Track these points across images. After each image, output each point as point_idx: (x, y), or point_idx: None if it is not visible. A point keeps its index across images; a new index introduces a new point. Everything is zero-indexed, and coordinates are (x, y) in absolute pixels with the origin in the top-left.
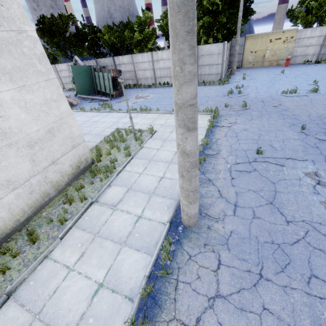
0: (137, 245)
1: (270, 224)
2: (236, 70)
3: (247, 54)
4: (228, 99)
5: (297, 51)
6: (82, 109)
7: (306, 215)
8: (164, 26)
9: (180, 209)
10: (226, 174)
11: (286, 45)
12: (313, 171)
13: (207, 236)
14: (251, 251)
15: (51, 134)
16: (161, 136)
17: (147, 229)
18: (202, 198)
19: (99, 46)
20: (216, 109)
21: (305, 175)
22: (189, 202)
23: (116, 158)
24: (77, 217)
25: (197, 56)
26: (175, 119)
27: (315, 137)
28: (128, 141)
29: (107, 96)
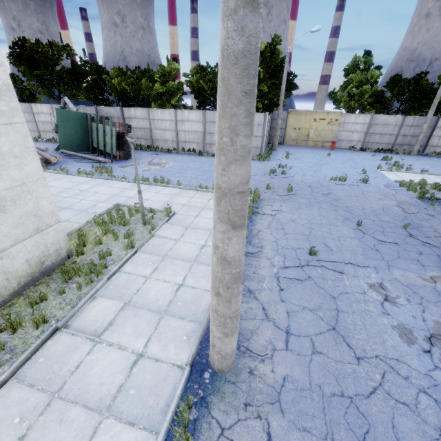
0: (131, 412)
1: (336, 363)
2: (278, 145)
3: (290, 130)
4: (271, 179)
5: (342, 135)
6: (65, 170)
7: (379, 347)
8: (194, 82)
9: (207, 339)
10: (272, 283)
11: (331, 127)
12: (378, 282)
13: (249, 388)
14: (315, 413)
15: None
16: (182, 221)
17: (152, 379)
18: (241, 321)
19: (103, 90)
20: (256, 190)
21: (369, 288)
22: (224, 334)
23: (111, 250)
24: (23, 360)
25: None
26: (215, 209)
27: (373, 236)
28: (131, 224)
29: (106, 156)
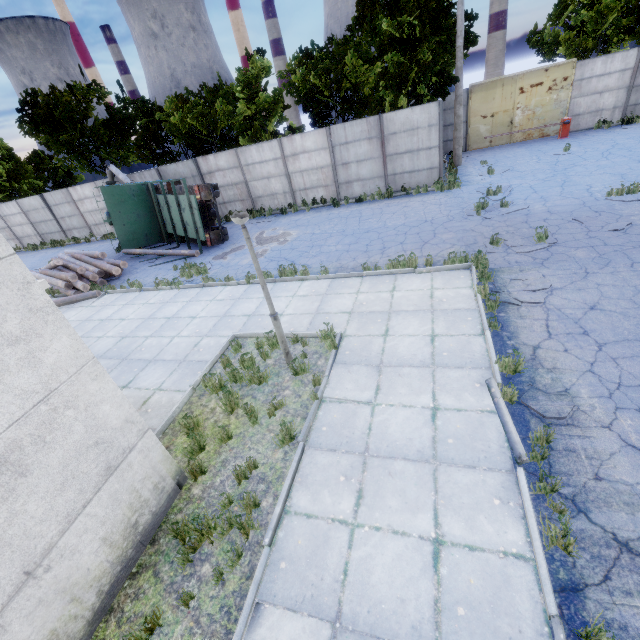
0: None
1: None
2: None
3: (475, 123)
4: (485, 222)
5: (580, 105)
6: (136, 285)
7: None
8: (299, 83)
9: None
10: None
11: (555, 95)
12: None
13: None
14: None
15: (9, 470)
16: (362, 352)
17: None
18: None
19: (161, 139)
20: (471, 251)
21: None
22: None
23: (255, 459)
24: None
25: (383, 136)
26: None
27: None
28: (271, 378)
29: (190, 243)
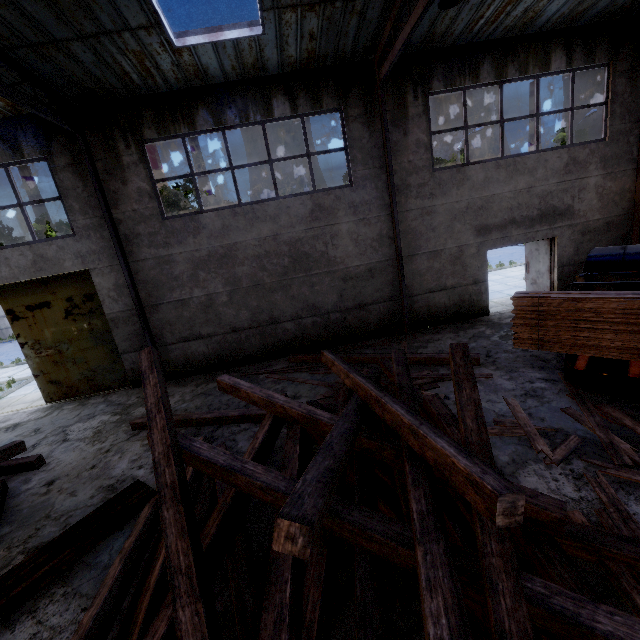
0: None
1: None
2: None
3: None
4: None
5: None
6: None
7: None
8: None
9: None
10: None
11: None
12: None
13: None
14: None
15: None
16: None
17: None
18: None
19: None
20: None
21: None
22: None
23: None
24: None
25: None
26: None
27: None
28: None
29: None
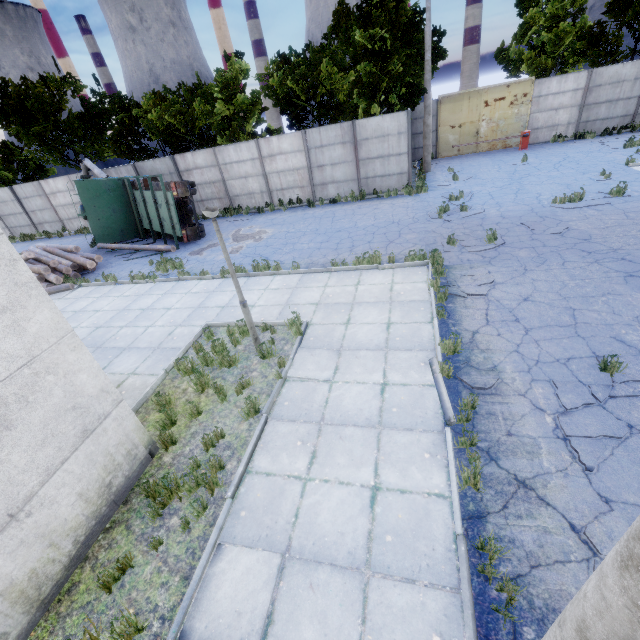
0: None
1: None
2: None
3: (444, 132)
4: (445, 224)
5: (538, 120)
6: (111, 278)
7: None
8: (277, 86)
9: (486, 638)
10: (560, 455)
11: (516, 109)
12: None
13: None
14: None
15: None
16: (325, 338)
17: None
18: (541, 573)
19: (138, 135)
20: (430, 250)
21: None
22: None
23: (221, 429)
24: None
25: (356, 141)
26: None
27: None
28: (241, 362)
29: (167, 239)
